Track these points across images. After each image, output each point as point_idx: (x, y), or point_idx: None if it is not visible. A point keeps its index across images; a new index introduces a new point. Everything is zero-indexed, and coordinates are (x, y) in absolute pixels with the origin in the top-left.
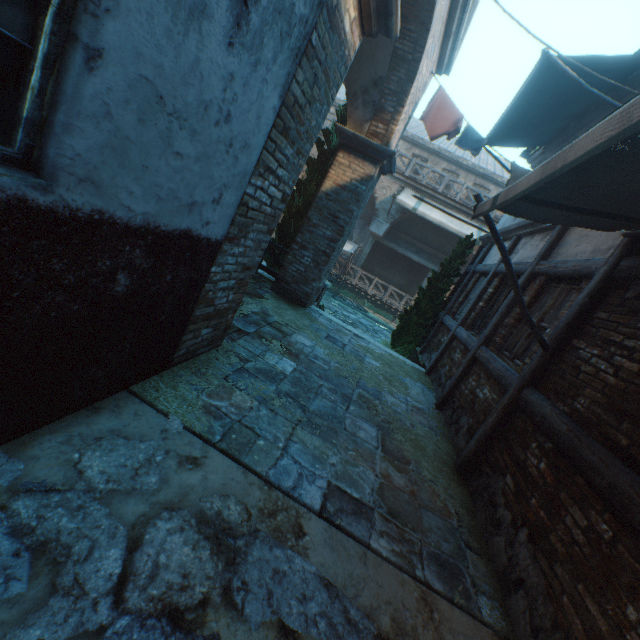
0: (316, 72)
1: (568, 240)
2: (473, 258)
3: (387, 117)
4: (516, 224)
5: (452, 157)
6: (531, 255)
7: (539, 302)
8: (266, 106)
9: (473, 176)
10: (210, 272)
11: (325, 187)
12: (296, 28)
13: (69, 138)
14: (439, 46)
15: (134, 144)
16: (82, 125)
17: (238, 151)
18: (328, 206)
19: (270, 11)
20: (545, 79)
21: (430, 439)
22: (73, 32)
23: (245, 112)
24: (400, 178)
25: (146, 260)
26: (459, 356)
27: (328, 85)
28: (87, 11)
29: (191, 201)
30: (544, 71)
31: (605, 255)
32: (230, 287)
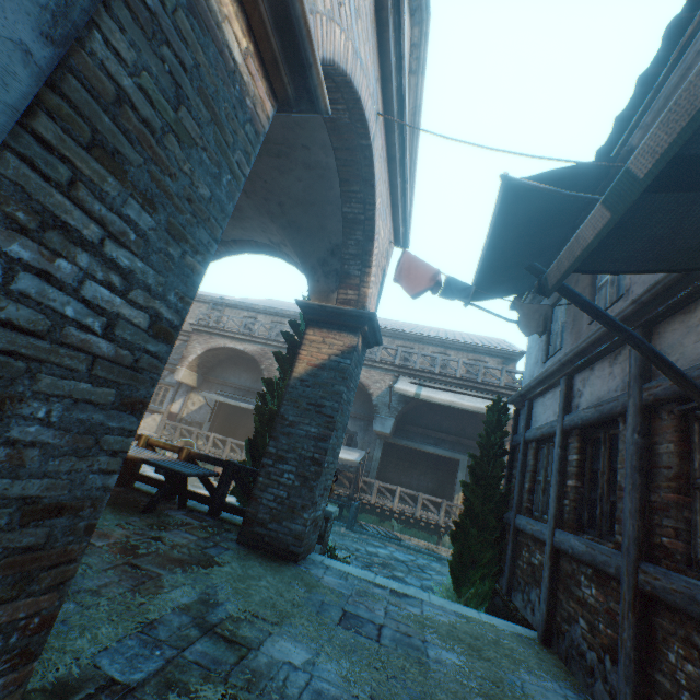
0: (177, 78)
1: (668, 341)
2: (513, 426)
3: (355, 281)
4: (556, 362)
5: (436, 340)
6: (611, 386)
7: (699, 446)
8: None
9: (464, 352)
10: None
11: (298, 371)
12: None
13: None
14: (390, 215)
15: None
16: None
17: None
18: (306, 394)
19: None
20: (513, 207)
21: None
22: None
23: None
24: (391, 368)
25: None
26: (594, 592)
27: (222, 135)
28: None
29: None
30: (509, 199)
31: None
32: None
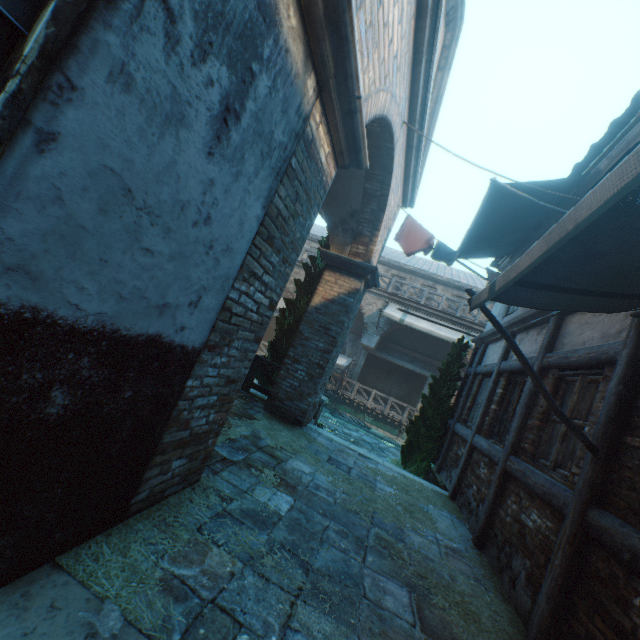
0: (297, 191)
1: (568, 330)
2: (470, 360)
3: (365, 240)
4: (506, 322)
5: (427, 274)
6: (533, 349)
7: (561, 397)
8: (249, 214)
9: (450, 288)
10: (185, 386)
11: (314, 302)
12: (276, 151)
13: (0, 220)
14: (401, 186)
15: (91, 234)
16: (20, 206)
17: (219, 253)
18: (318, 319)
19: (250, 133)
20: (498, 201)
21: (481, 599)
22: (27, 118)
23: (227, 217)
24: (383, 294)
25: (97, 371)
26: (485, 471)
27: (310, 203)
28: (46, 99)
29: (162, 302)
30: (495, 195)
31: (618, 338)
32: (211, 404)
